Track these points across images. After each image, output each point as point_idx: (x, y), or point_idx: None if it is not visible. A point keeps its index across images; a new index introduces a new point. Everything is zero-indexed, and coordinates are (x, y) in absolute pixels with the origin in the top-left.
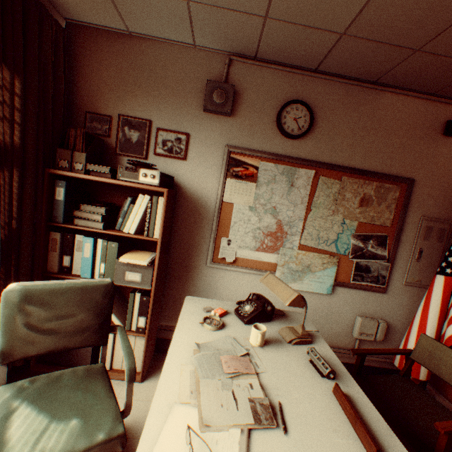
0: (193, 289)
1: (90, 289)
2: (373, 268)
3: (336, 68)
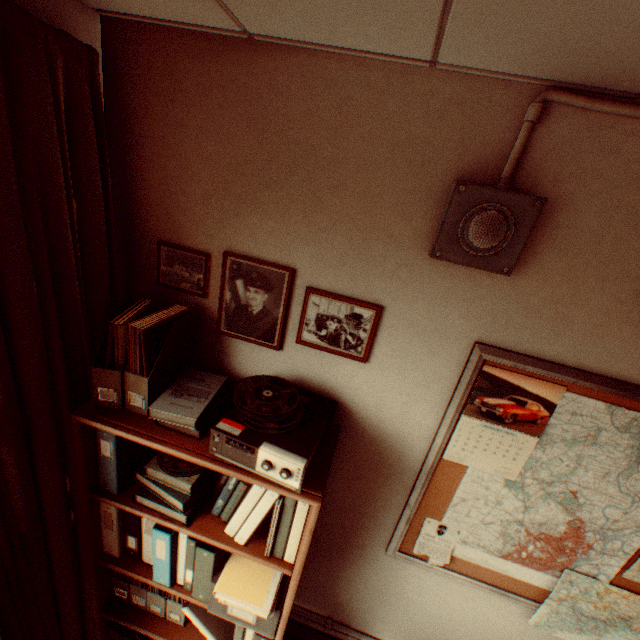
0: (355, 575)
1: None
2: None
3: None
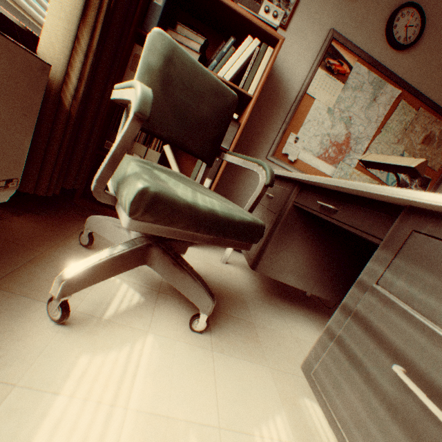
0: (245, 179)
1: (222, 90)
2: None
3: None
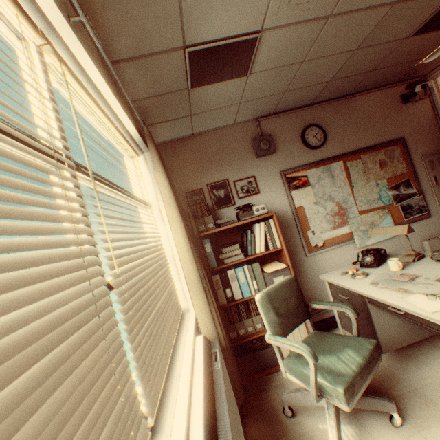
0: (305, 278)
1: (289, 283)
2: (412, 204)
3: (324, 98)
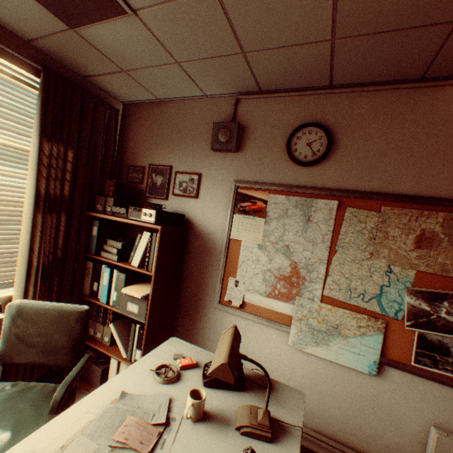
0: (202, 330)
1: (66, 313)
2: None
3: (354, 77)
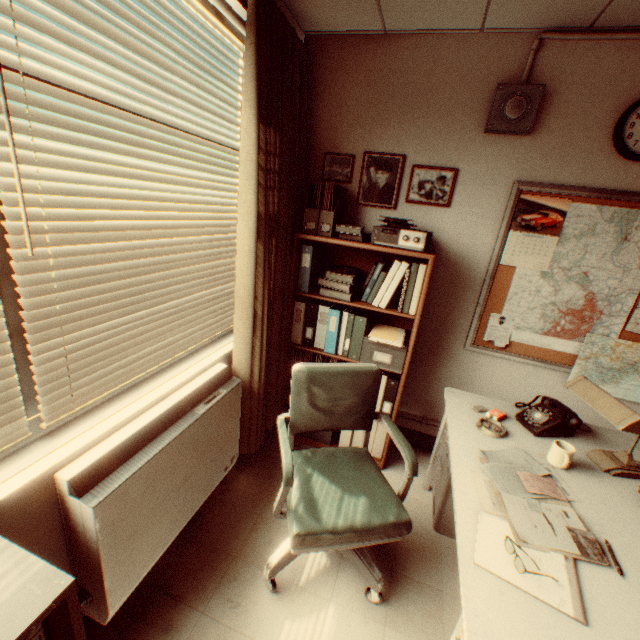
0: (442, 375)
1: (360, 375)
2: None
3: None
